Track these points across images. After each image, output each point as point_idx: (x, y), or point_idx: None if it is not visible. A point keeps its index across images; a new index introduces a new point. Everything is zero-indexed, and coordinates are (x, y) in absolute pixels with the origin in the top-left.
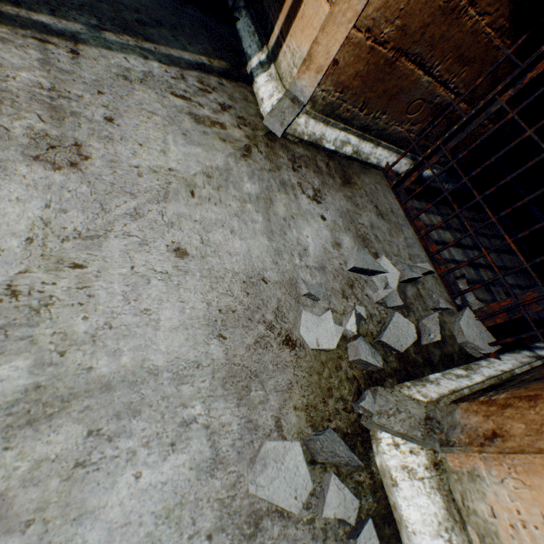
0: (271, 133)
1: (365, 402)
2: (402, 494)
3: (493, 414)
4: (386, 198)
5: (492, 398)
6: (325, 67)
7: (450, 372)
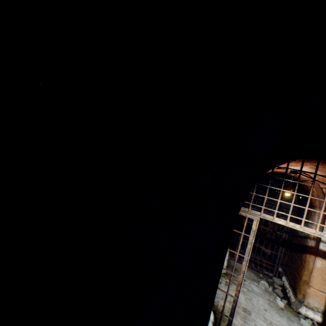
0: (224, 273)
1: (293, 307)
2: (308, 314)
3: (300, 292)
4: (238, 264)
5: (297, 290)
6: None
7: (287, 291)
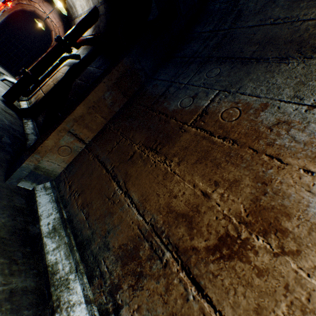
0: None
1: None
2: None
3: None
4: None
5: None
6: None
7: None
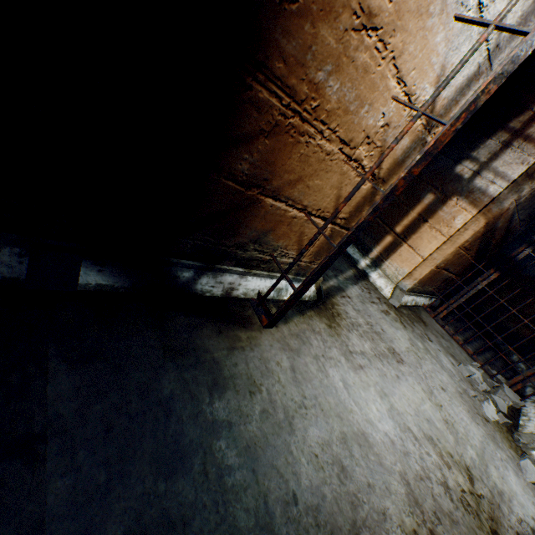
0: (394, 306)
1: (520, 439)
2: None
3: None
4: (434, 325)
5: None
6: (418, 278)
7: (522, 419)
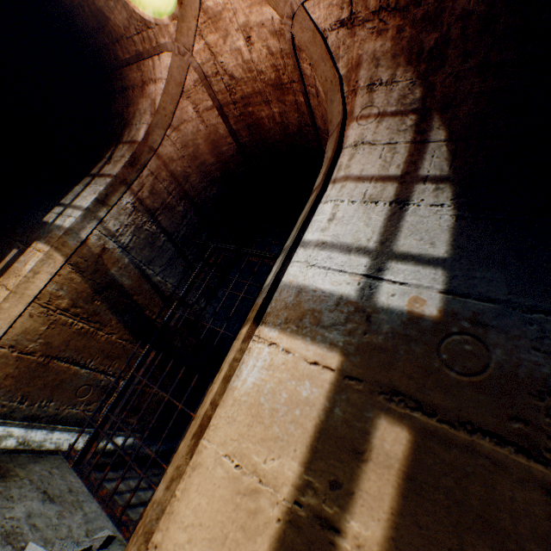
0: None
1: None
2: None
3: None
4: (65, 478)
5: None
6: None
7: None
